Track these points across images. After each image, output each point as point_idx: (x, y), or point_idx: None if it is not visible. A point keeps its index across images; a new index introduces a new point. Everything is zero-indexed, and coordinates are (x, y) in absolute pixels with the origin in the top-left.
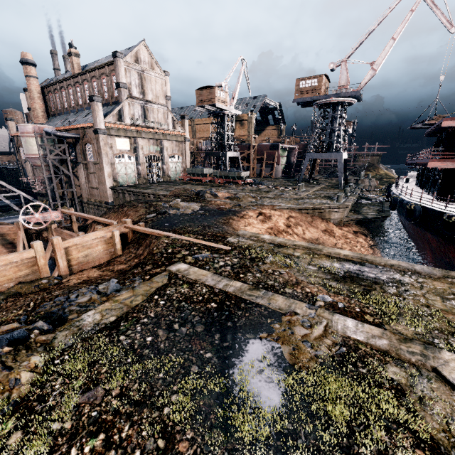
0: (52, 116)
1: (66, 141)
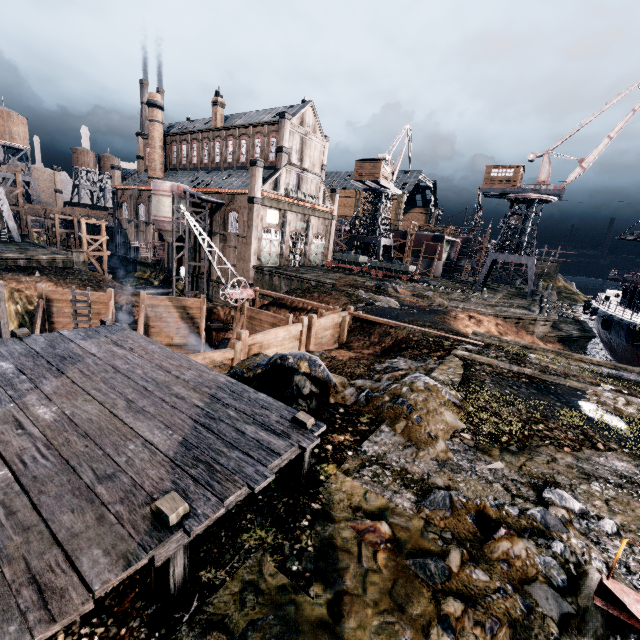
0: (170, 170)
1: (201, 205)
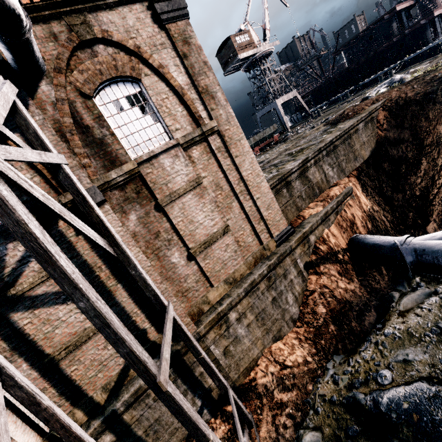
0: None
1: None
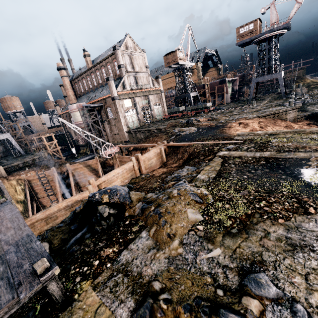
0: (78, 97)
1: (94, 110)
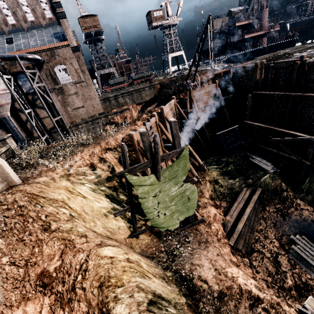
0: None
1: (10, 72)
